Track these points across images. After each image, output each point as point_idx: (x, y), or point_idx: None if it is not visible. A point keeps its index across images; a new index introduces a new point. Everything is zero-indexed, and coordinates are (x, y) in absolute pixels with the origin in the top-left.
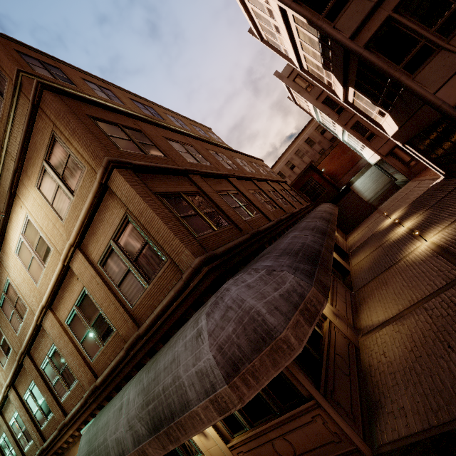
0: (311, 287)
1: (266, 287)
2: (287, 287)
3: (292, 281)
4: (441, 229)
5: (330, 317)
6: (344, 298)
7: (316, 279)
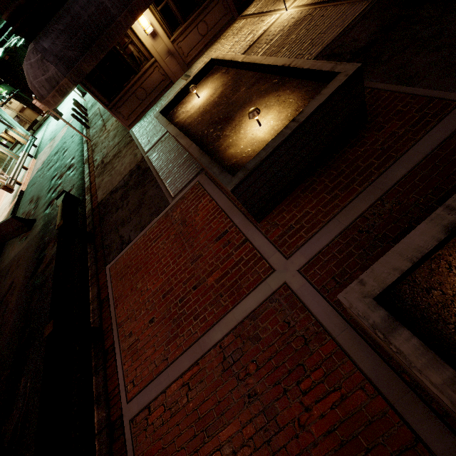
0: (64, 78)
1: (38, 72)
2: (50, 75)
3: (53, 72)
4: (305, 3)
5: (158, 57)
6: (209, 28)
7: (75, 70)
